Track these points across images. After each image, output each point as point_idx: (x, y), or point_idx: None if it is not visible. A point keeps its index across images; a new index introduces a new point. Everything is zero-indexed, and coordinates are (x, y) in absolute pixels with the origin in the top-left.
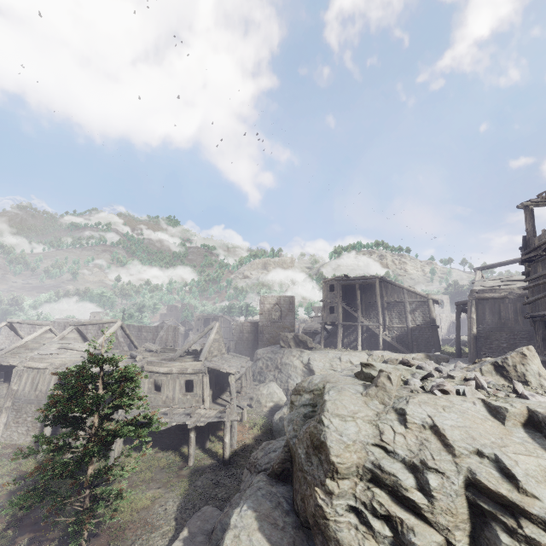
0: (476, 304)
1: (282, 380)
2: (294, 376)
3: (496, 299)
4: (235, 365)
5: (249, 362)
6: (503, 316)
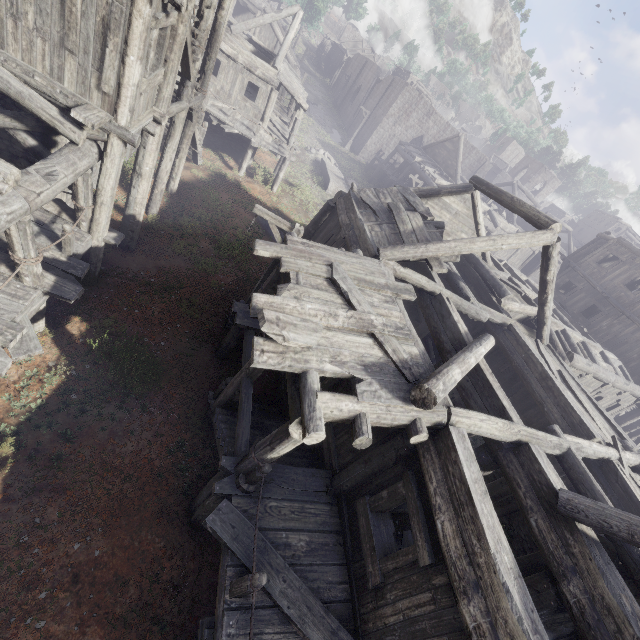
0: None
1: None
2: None
3: None
4: None
5: None
6: None
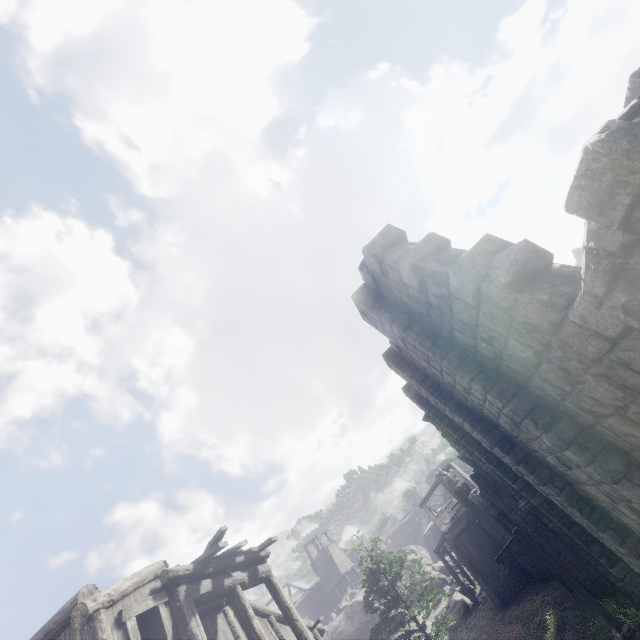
0: None
1: None
2: None
3: None
4: None
5: None
6: None
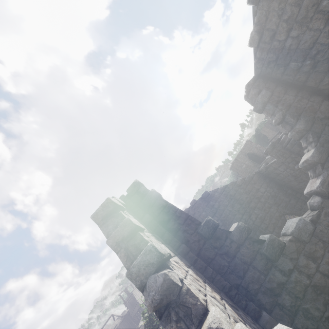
0: None
1: None
2: None
3: None
4: None
5: None
6: None
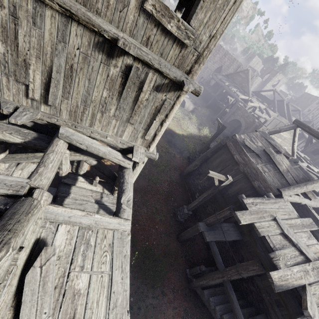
0: None
1: None
2: None
3: None
4: None
5: None
6: None
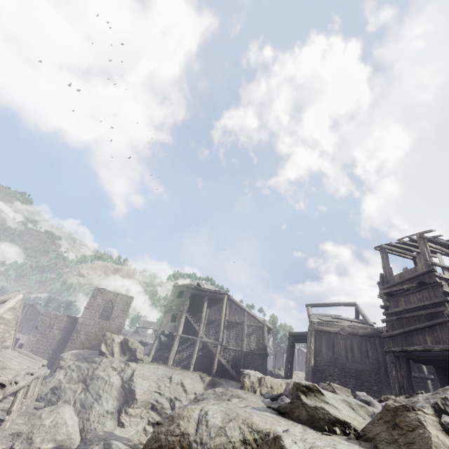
0: (315, 335)
1: (84, 403)
2: (104, 398)
3: (331, 333)
4: (18, 368)
5: (44, 367)
6: (336, 351)
